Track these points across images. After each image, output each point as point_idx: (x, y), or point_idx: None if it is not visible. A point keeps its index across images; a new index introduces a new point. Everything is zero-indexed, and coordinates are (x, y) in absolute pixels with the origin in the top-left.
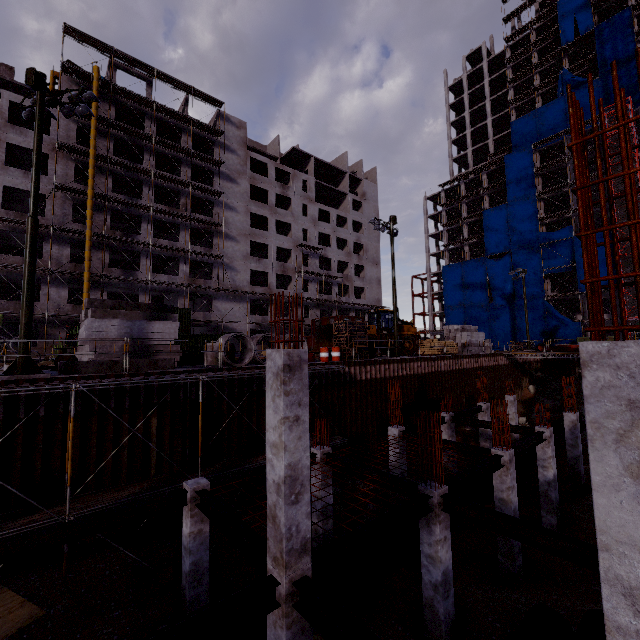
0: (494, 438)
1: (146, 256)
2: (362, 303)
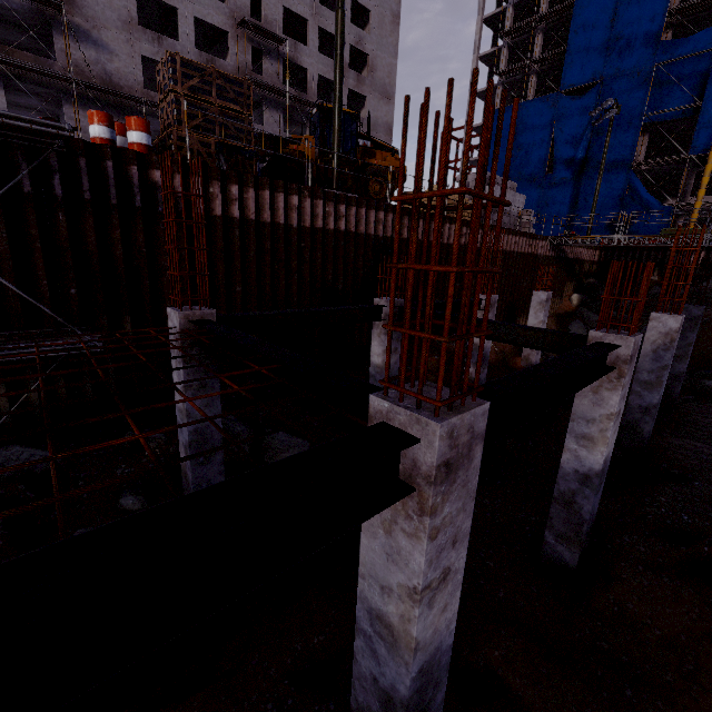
0: (497, 362)
1: None
2: None
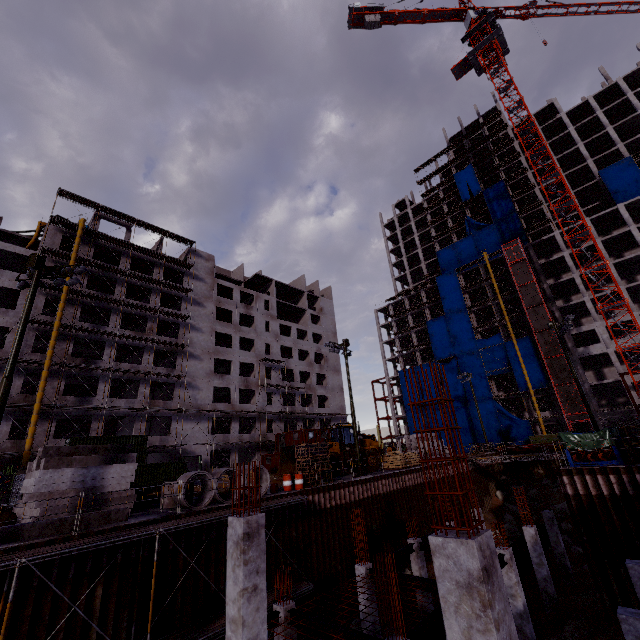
0: None
1: (105, 381)
2: (326, 412)
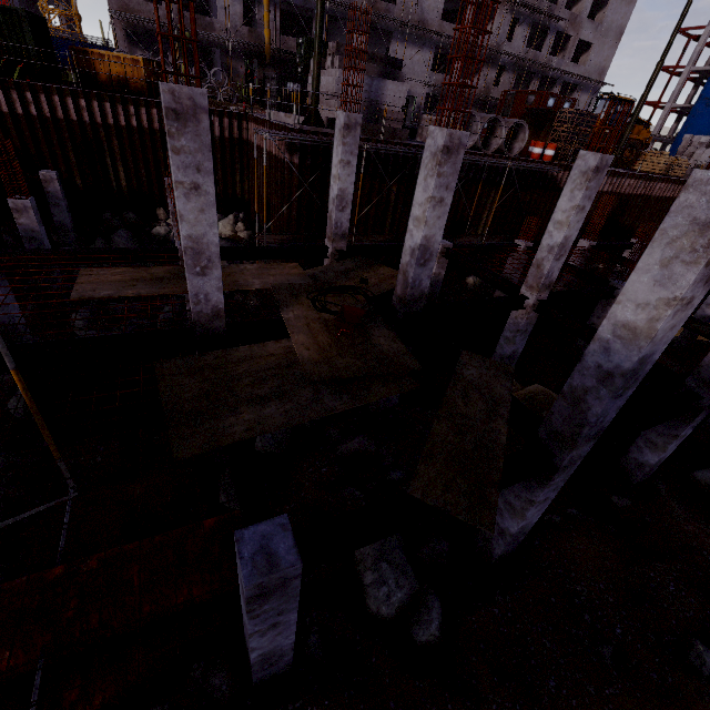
0: None
1: None
2: (577, 72)
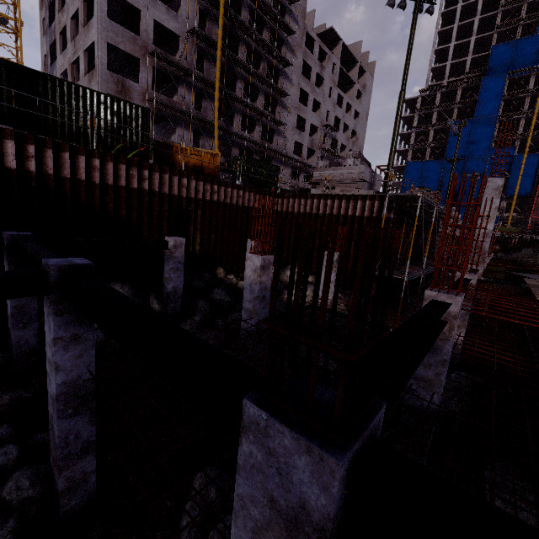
0: None
1: (238, 114)
2: None
